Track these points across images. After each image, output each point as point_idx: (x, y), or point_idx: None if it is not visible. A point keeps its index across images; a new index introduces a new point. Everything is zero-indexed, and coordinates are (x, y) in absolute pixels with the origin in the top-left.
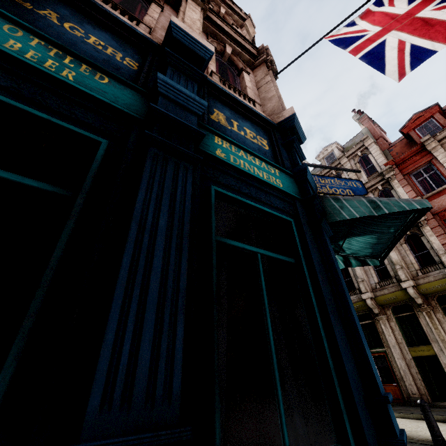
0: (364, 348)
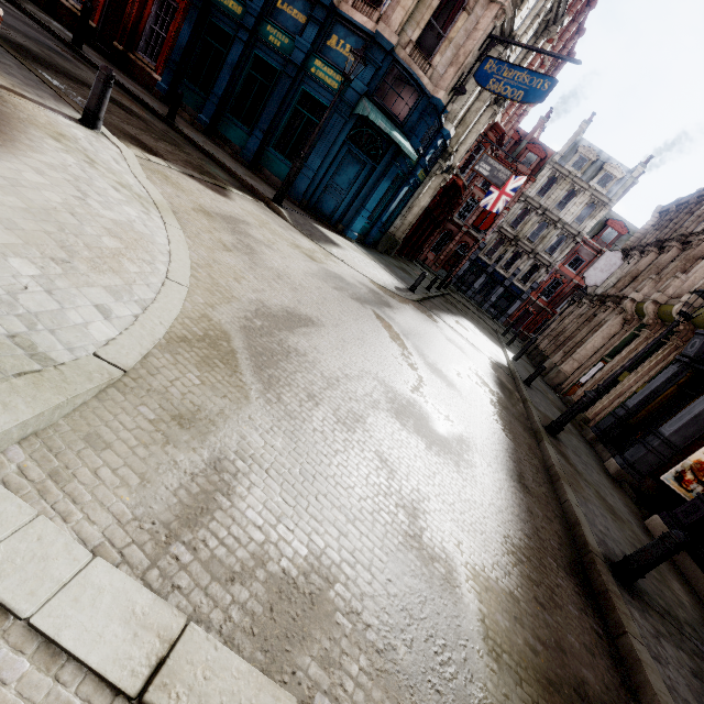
0: (311, 154)
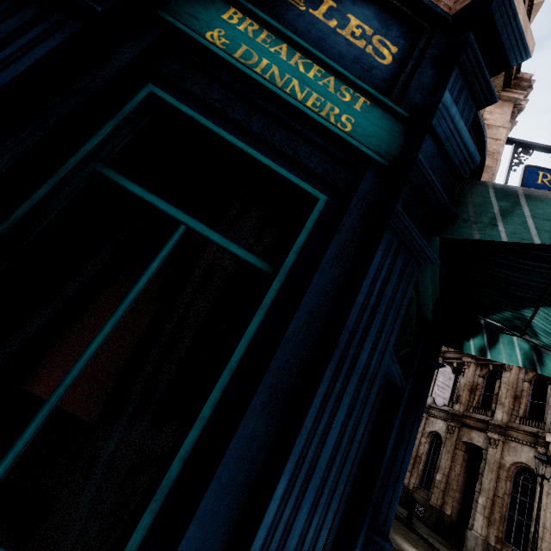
0: (272, 495)
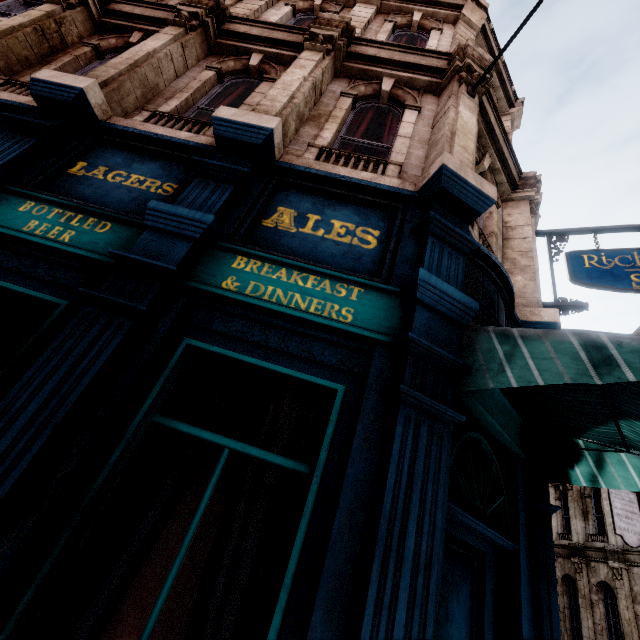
0: None
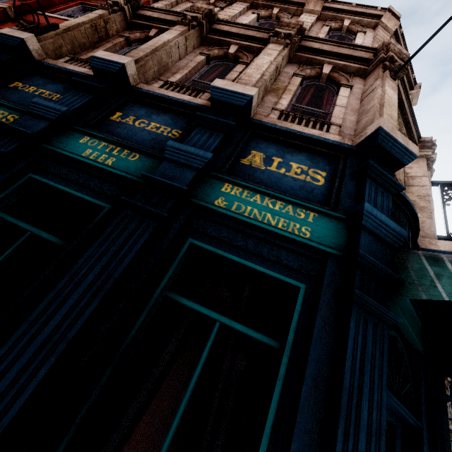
0: None
